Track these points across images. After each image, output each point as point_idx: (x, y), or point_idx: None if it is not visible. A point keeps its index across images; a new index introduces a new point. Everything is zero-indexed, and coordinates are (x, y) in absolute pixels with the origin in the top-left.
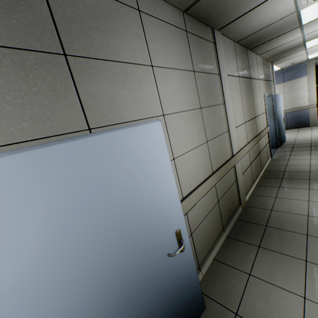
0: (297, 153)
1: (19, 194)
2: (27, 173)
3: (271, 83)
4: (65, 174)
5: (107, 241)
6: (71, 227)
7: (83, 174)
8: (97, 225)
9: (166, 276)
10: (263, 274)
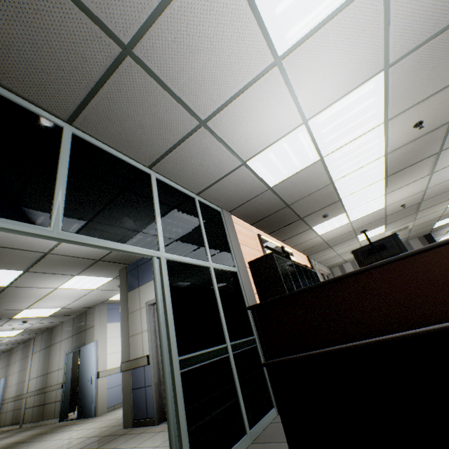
0: (44, 429)
1: None
2: None
3: (89, 330)
4: None
5: None
6: None
7: None
8: None
9: None
10: None
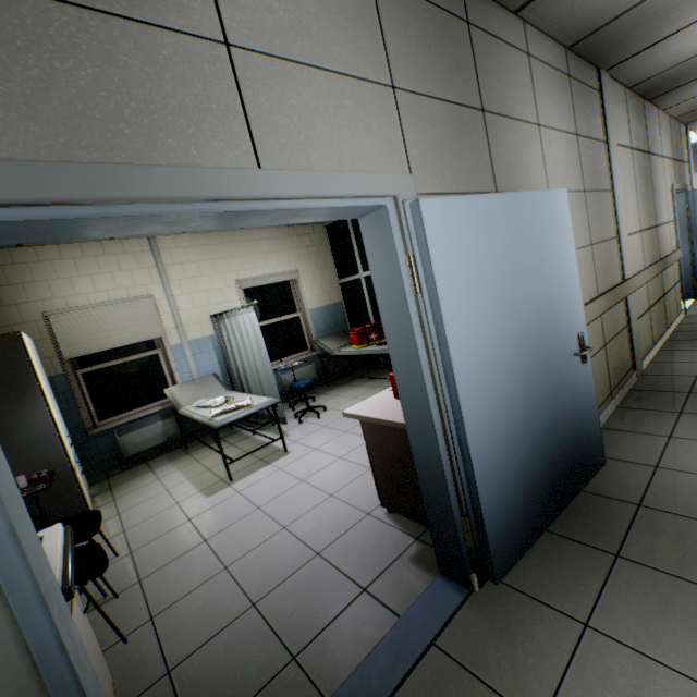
0: None
1: (484, 231)
2: (488, 214)
3: (684, 166)
4: (505, 223)
5: (528, 307)
6: (508, 277)
7: (515, 228)
8: (522, 286)
9: (568, 383)
10: (692, 435)
